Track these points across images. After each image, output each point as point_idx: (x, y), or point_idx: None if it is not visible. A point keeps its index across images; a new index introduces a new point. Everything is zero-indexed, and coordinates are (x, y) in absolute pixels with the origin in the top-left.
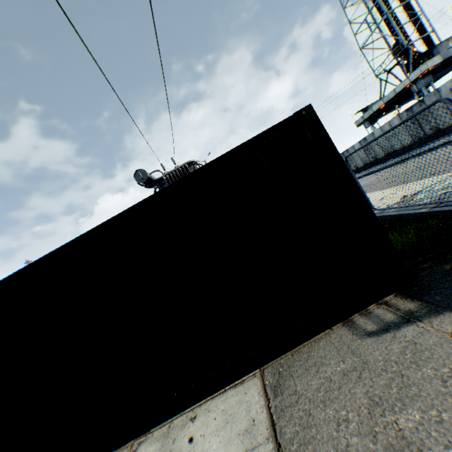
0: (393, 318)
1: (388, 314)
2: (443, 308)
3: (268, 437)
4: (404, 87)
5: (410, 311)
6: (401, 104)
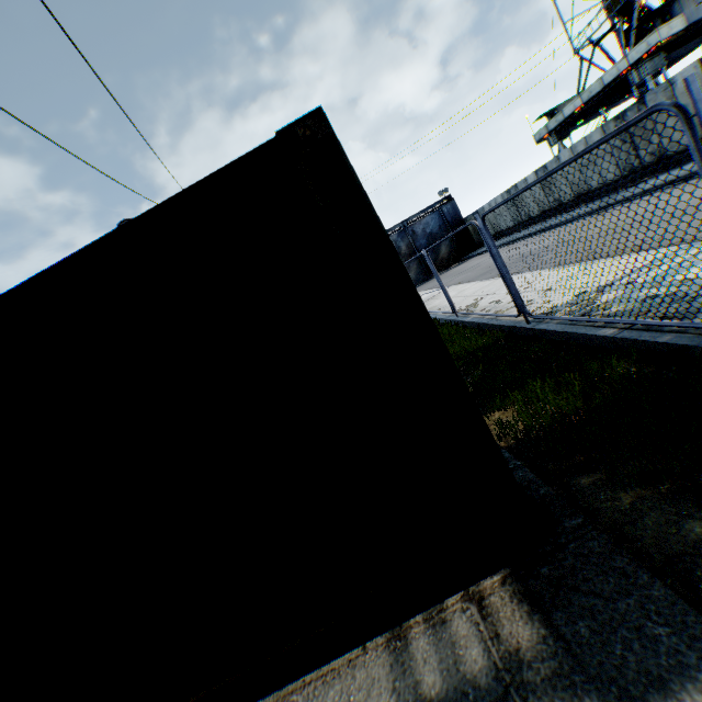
0: (480, 665)
1: (476, 646)
2: (589, 679)
3: None
4: (618, 74)
5: (519, 657)
6: (611, 106)
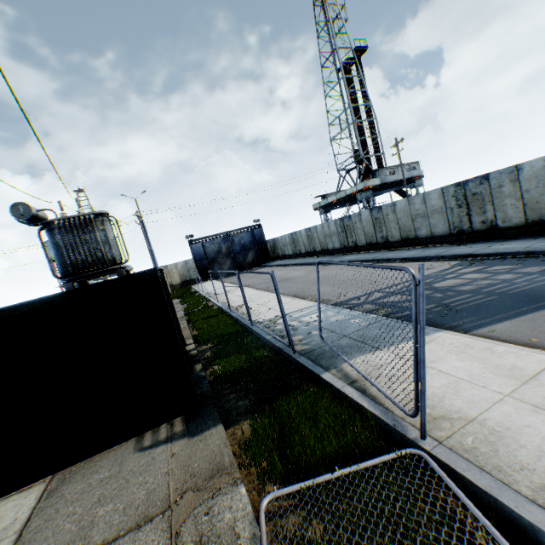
0: (164, 437)
1: (165, 433)
2: (189, 433)
3: (18, 530)
4: (353, 192)
5: (175, 433)
6: (352, 204)
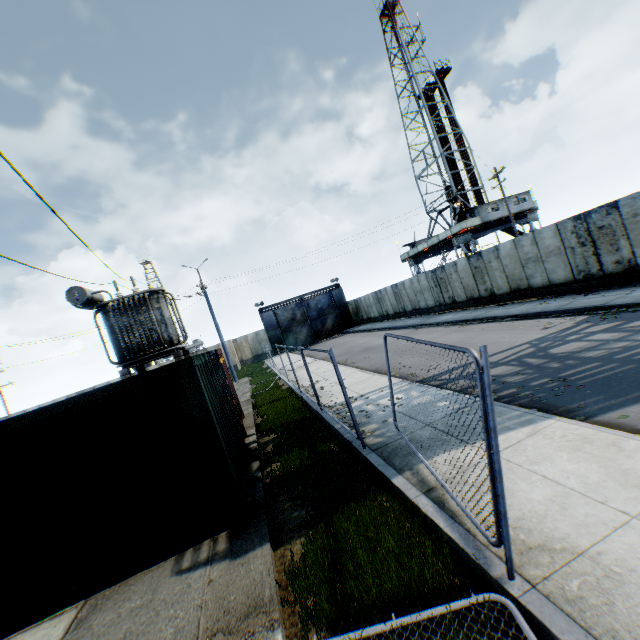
0: (204, 557)
1: (206, 552)
2: (232, 553)
3: None
4: (447, 237)
5: (217, 552)
6: (449, 250)
